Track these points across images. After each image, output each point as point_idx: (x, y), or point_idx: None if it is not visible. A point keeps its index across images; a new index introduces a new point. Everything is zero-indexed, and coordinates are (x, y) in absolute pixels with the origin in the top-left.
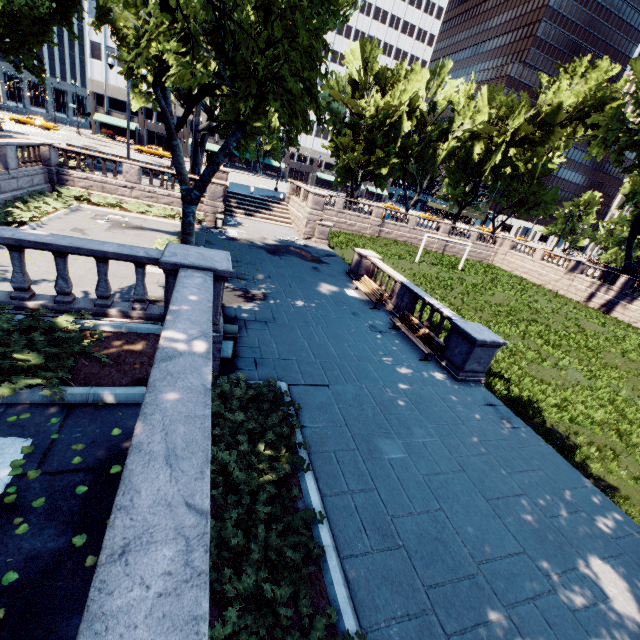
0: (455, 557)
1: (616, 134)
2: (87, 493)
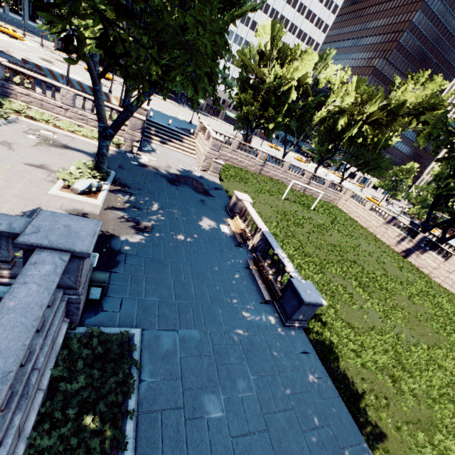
0: None
1: (437, 133)
2: None
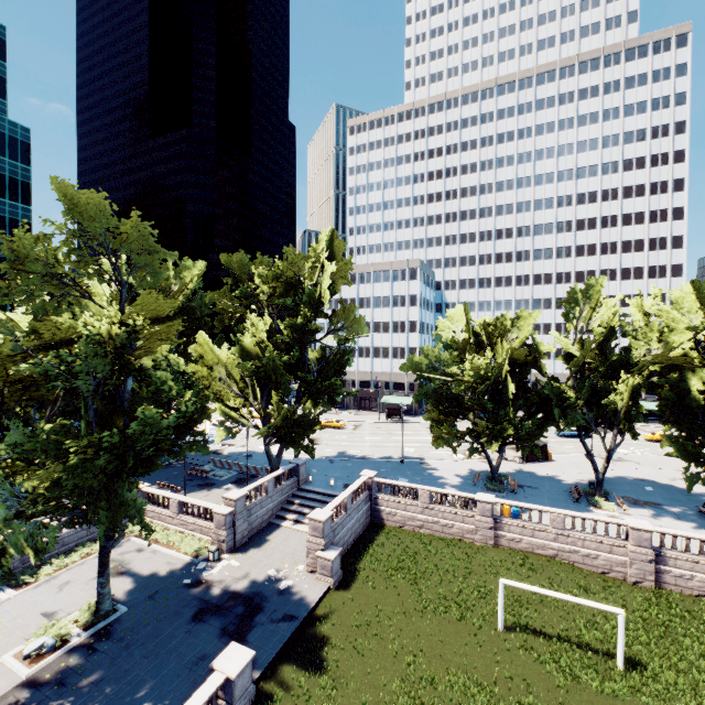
0: None
1: None
2: None
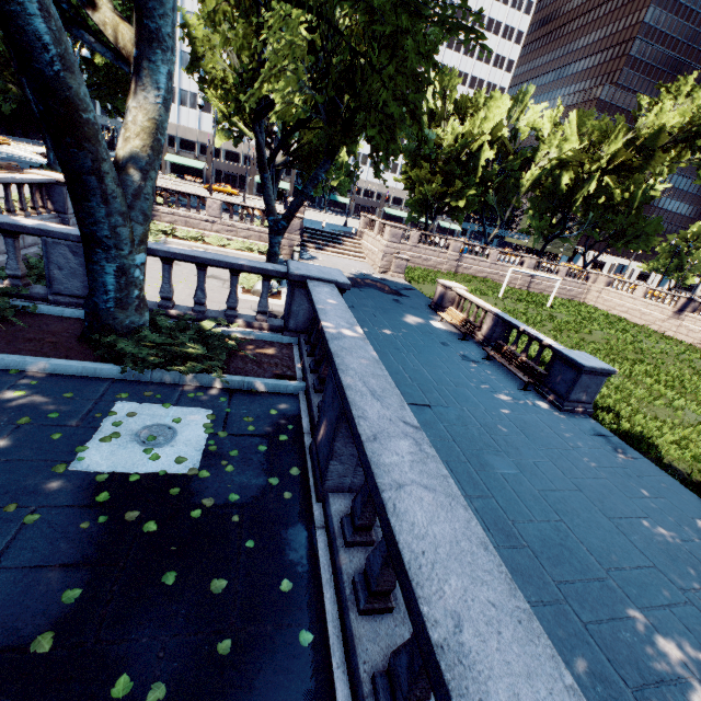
0: (582, 562)
1: None
2: (267, 451)
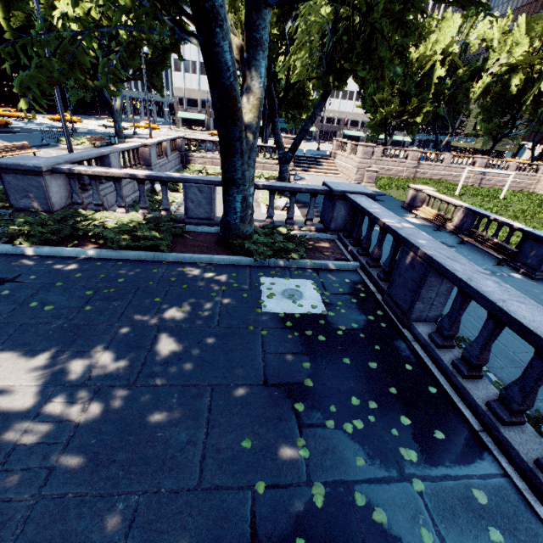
0: None
1: None
2: (357, 302)
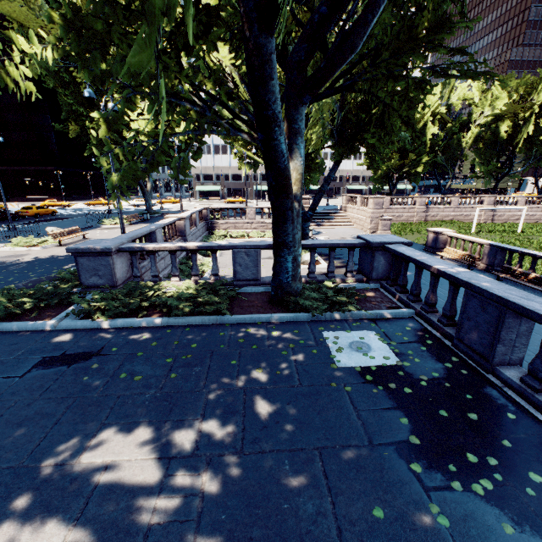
0: None
1: None
2: (427, 350)
